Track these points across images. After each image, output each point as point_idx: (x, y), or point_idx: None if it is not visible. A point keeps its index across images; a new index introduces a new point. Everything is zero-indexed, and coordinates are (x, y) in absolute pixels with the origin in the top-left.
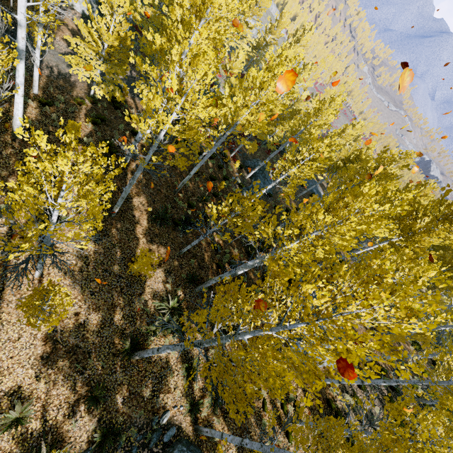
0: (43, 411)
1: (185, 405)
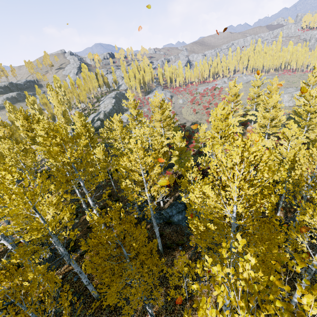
0: None
1: None
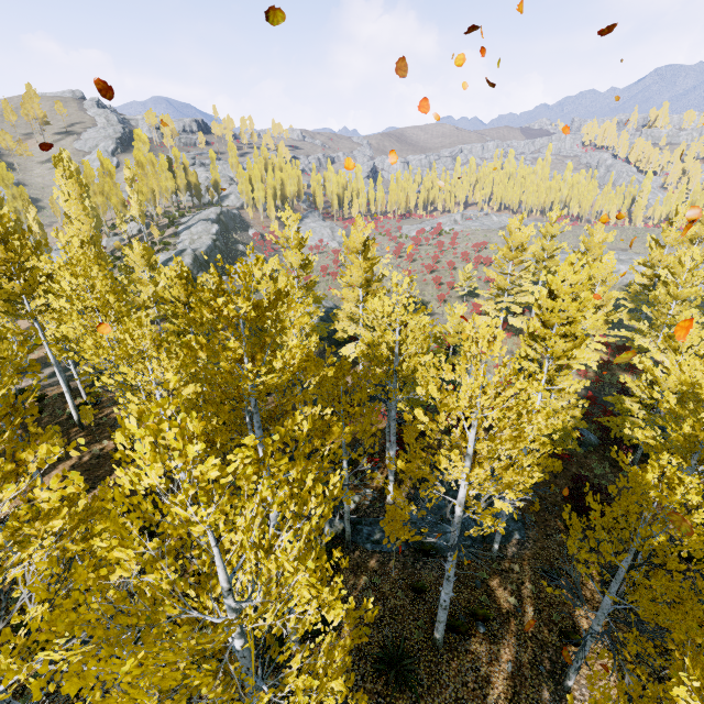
0: None
1: None
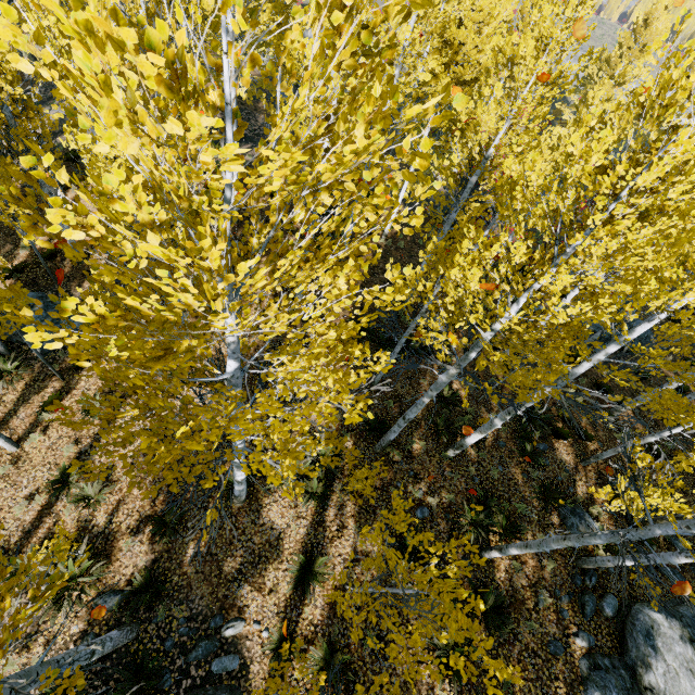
0: (116, 508)
1: (271, 630)
